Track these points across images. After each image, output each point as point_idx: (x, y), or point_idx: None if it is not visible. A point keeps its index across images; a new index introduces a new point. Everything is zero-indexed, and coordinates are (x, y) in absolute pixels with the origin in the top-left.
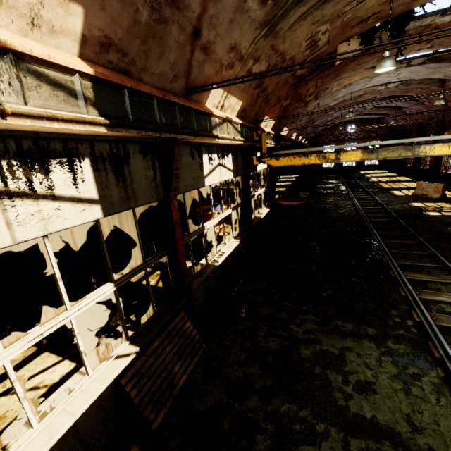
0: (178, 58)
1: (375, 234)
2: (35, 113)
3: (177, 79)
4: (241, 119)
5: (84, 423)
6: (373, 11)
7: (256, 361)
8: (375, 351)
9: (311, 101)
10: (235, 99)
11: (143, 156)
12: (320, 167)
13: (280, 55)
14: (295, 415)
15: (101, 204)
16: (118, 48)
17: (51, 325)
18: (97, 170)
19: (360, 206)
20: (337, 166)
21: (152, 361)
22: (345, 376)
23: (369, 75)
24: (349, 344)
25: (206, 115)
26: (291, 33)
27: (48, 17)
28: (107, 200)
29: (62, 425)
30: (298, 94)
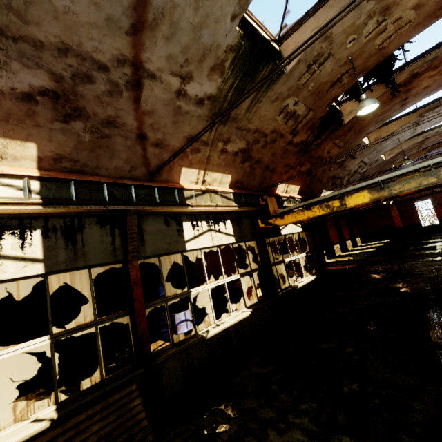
0: (131, 155)
1: None
2: None
3: (136, 169)
4: (238, 189)
5: None
6: (340, 73)
7: None
8: None
9: (347, 161)
10: (218, 174)
11: (101, 226)
12: (418, 226)
13: (256, 132)
14: None
15: (44, 262)
16: (69, 159)
17: None
18: (47, 237)
19: None
20: None
21: (68, 437)
22: None
23: (409, 121)
24: None
25: (176, 189)
26: (253, 114)
27: (12, 152)
28: (52, 260)
29: None
30: (317, 158)
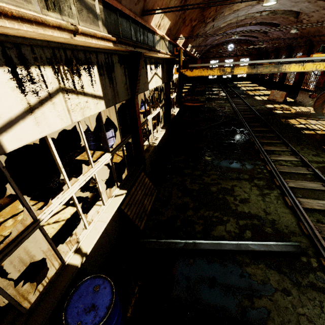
0: None
1: (246, 125)
2: (88, 32)
3: (139, 2)
4: (167, 36)
5: (108, 227)
6: None
7: (188, 196)
8: (248, 185)
9: (209, 23)
10: (167, 20)
11: (120, 65)
12: (207, 78)
13: None
14: (212, 215)
15: (104, 99)
16: None
17: (88, 175)
18: (100, 75)
19: (236, 107)
20: (218, 78)
21: (133, 198)
22: (235, 197)
23: (252, 3)
24: (235, 183)
25: (153, 33)
26: None
27: None
28: (106, 97)
29: (102, 226)
30: (203, 16)
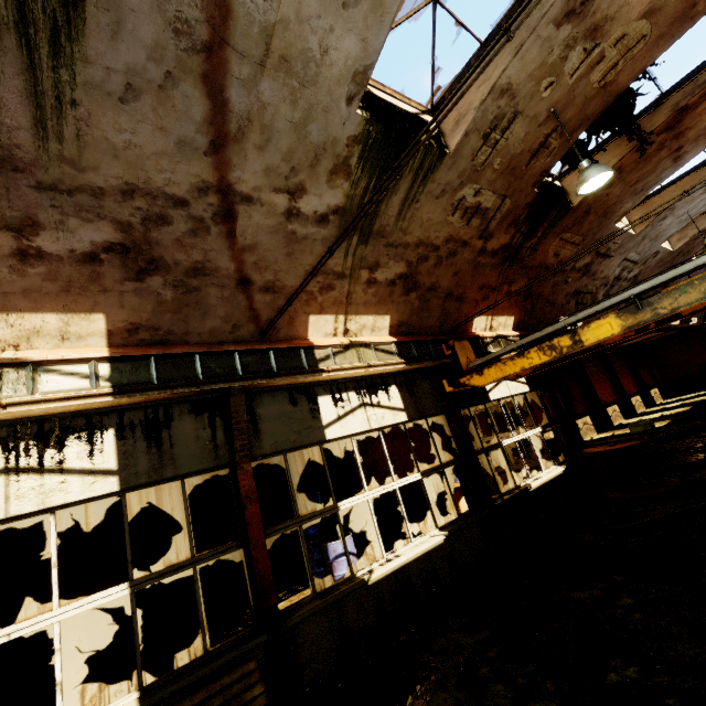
0: (231, 309)
1: None
2: (29, 399)
3: (241, 327)
4: (404, 335)
5: None
6: (541, 134)
7: None
8: None
9: (595, 264)
10: (369, 317)
11: (195, 415)
12: None
13: (419, 246)
14: None
15: (120, 474)
16: (148, 327)
17: (24, 624)
18: (123, 438)
19: None
20: None
21: None
22: None
23: (700, 180)
24: None
25: (302, 349)
26: (409, 221)
27: (76, 330)
28: (130, 470)
29: None
30: (537, 267)
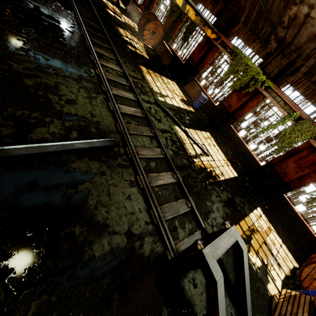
0: None
1: (76, 8)
2: None
3: None
4: None
5: None
6: None
7: None
8: (76, 86)
9: None
10: None
11: None
12: None
13: None
14: (29, 116)
15: None
16: None
17: None
18: None
19: None
20: None
21: None
22: (60, 97)
23: None
24: (61, 81)
25: None
26: None
27: None
28: None
29: None
30: None
